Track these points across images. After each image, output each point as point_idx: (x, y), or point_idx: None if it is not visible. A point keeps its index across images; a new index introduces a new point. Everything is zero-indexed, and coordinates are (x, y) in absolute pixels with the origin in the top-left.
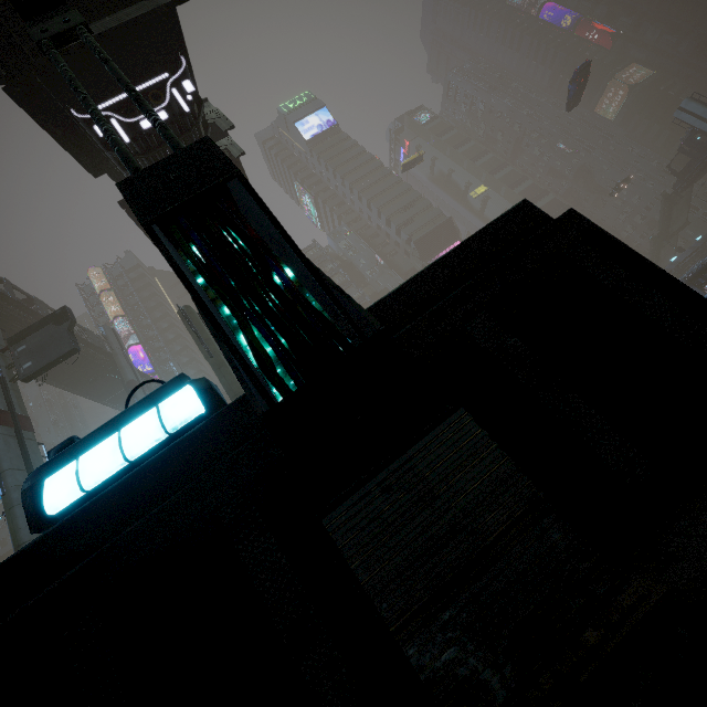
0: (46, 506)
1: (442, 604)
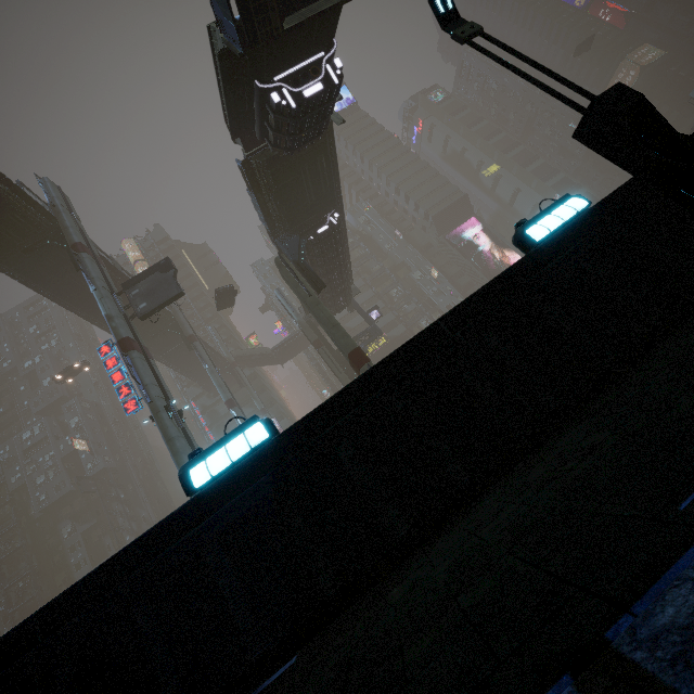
0: (537, 236)
1: None
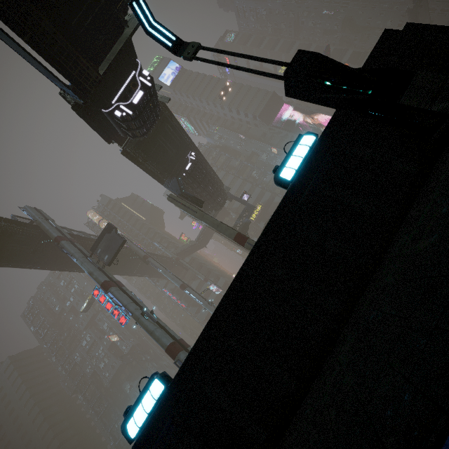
0: (288, 177)
1: (434, 101)
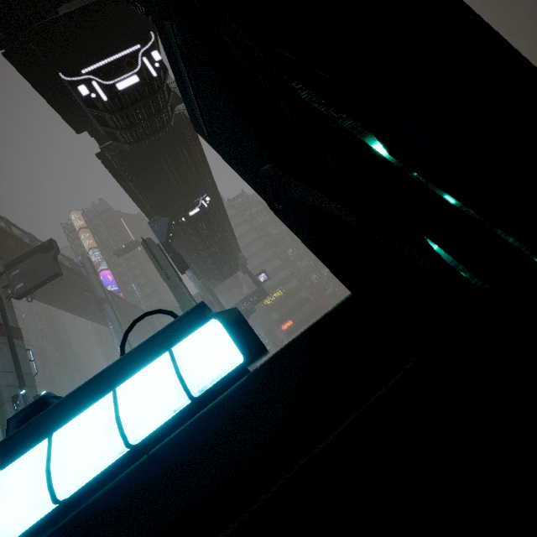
0: None
1: None
